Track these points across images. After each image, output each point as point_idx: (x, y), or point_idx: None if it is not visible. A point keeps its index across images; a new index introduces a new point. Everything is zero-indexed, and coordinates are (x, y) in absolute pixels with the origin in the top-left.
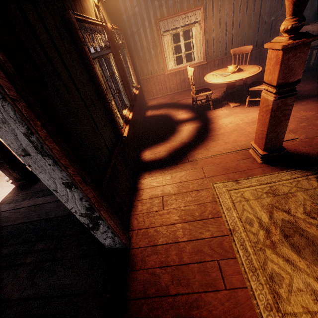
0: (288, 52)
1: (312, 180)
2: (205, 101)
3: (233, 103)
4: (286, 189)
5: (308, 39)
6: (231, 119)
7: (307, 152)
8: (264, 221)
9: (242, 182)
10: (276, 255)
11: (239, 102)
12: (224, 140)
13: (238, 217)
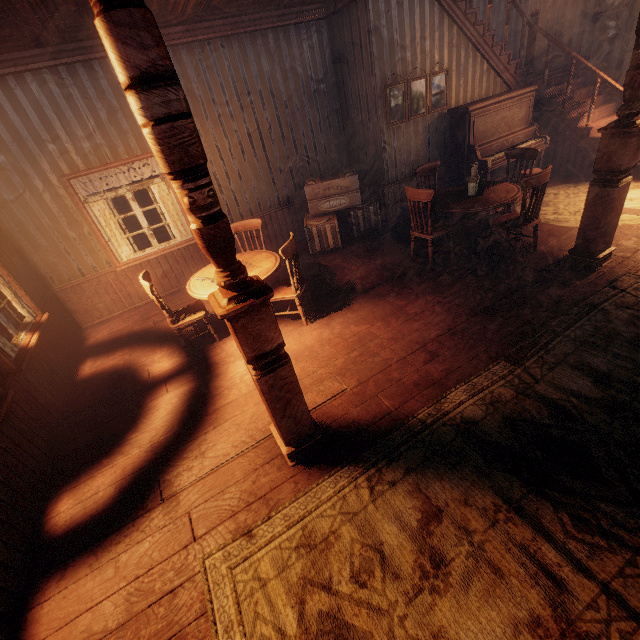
0: (238, 319)
1: (363, 486)
2: (210, 317)
3: None
4: (328, 525)
5: (258, 300)
6: None
7: (359, 419)
8: (289, 634)
9: (258, 531)
10: None
11: None
12: (235, 420)
13: None
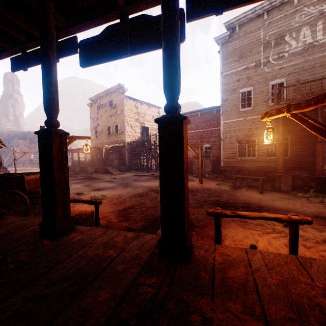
0: None
1: None
2: None
3: None
4: None
5: None
6: None
7: None
8: None
9: None
10: None
11: None
12: None
13: None
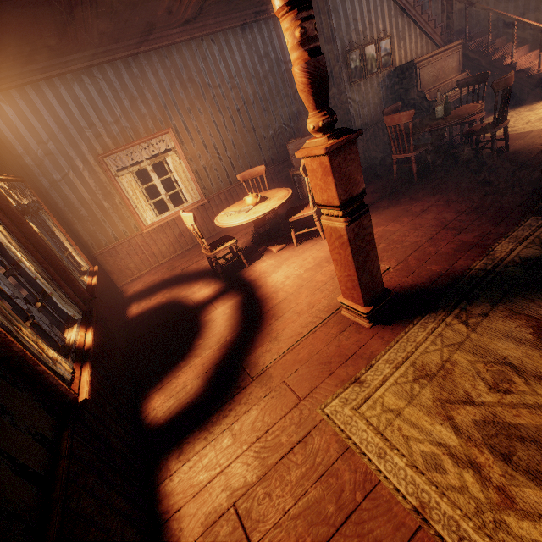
0: (335, 156)
1: (454, 323)
2: (231, 255)
3: (275, 245)
4: (437, 357)
5: (353, 135)
6: (285, 272)
7: (416, 283)
8: (453, 445)
9: (366, 377)
10: (527, 520)
11: (281, 241)
12: (294, 310)
13: (410, 464)
